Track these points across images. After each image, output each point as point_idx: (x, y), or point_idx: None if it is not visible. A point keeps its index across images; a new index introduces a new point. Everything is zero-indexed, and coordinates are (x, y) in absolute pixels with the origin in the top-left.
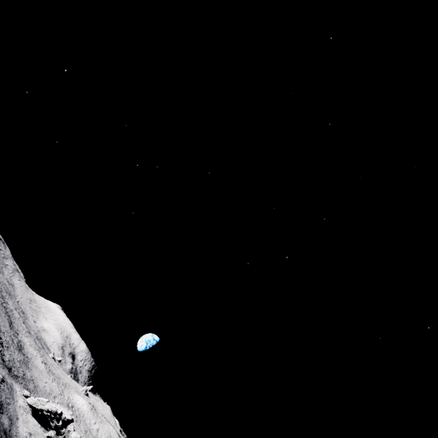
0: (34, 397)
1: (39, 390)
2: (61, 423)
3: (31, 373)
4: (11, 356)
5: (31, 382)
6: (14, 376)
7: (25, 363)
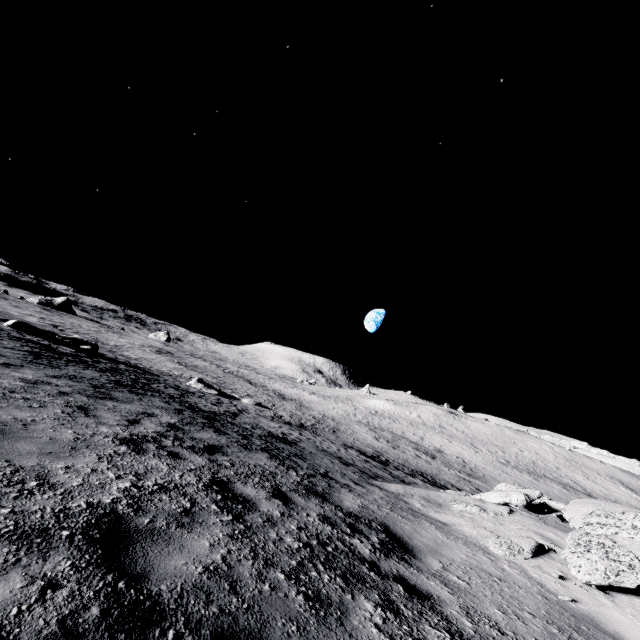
0: (587, 559)
1: (338, 420)
2: (543, 499)
3: (315, 411)
4: (287, 411)
5: (326, 419)
6: (313, 429)
7: (301, 406)
